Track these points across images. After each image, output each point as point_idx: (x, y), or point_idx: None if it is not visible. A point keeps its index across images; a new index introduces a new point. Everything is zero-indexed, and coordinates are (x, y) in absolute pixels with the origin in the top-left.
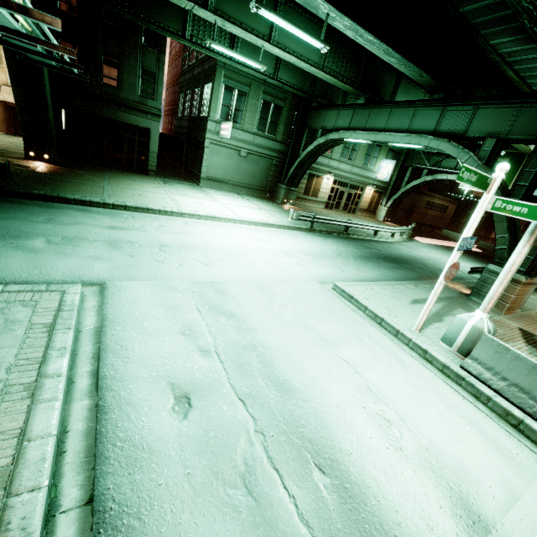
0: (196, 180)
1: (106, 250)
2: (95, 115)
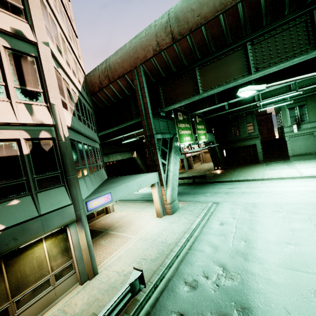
0: (288, 158)
1: (223, 195)
2: (234, 147)
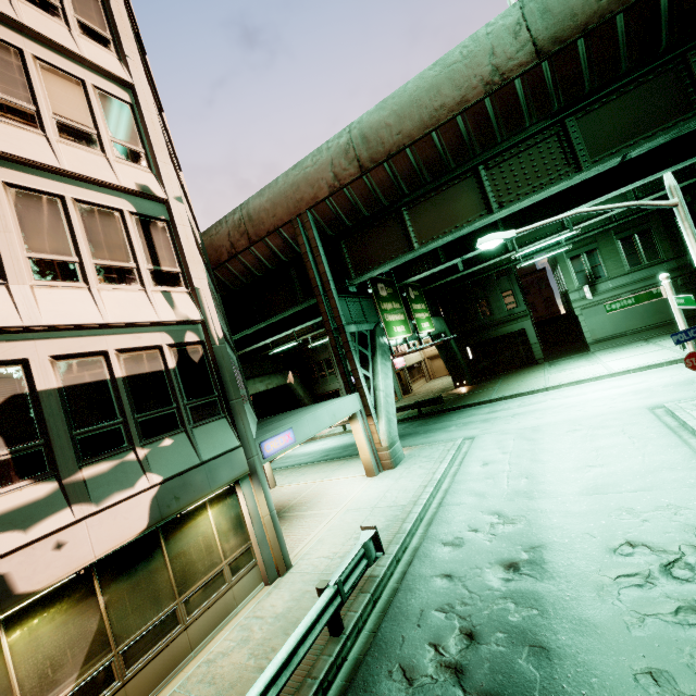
0: (588, 348)
1: (480, 424)
2: (486, 339)
